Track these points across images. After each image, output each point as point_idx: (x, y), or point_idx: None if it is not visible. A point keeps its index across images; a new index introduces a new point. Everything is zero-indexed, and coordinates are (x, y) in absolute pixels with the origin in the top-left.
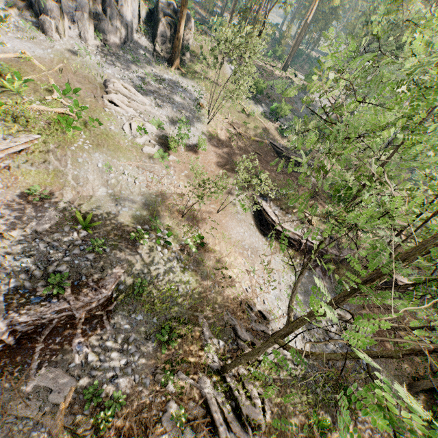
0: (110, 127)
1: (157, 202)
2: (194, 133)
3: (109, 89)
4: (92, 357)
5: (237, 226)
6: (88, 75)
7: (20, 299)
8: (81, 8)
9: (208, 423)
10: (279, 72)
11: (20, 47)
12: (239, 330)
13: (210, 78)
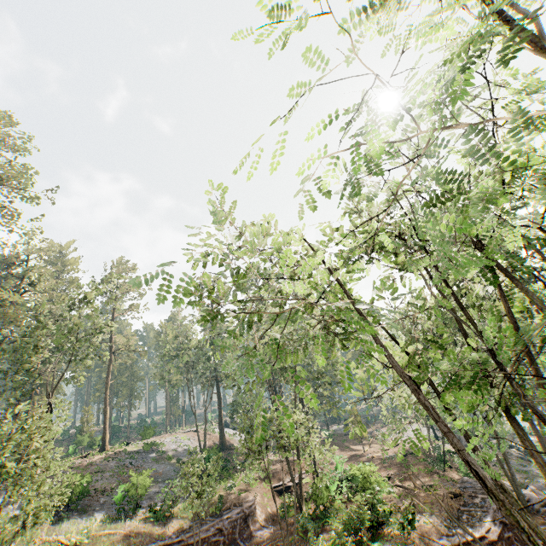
0: None
1: None
2: None
3: None
4: None
5: None
6: None
7: None
8: None
9: None
10: (101, 455)
11: None
12: None
13: None
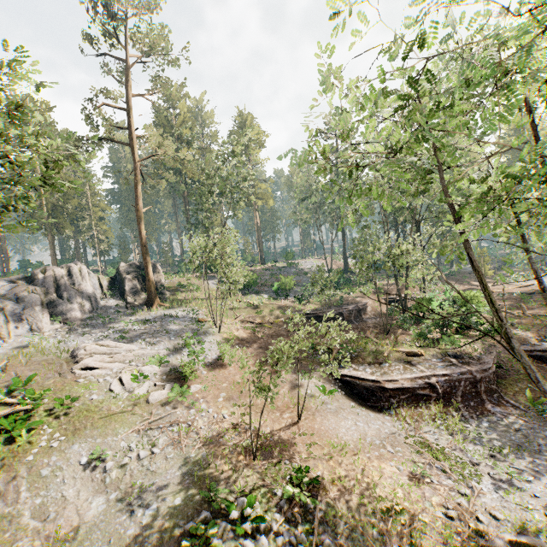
0: (91, 397)
1: (202, 460)
2: (208, 348)
3: (79, 357)
4: None
5: (338, 421)
6: (47, 358)
7: None
8: (30, 304)
9: None
10: (260, 267)
11: None
12: None
13: (198, 298)
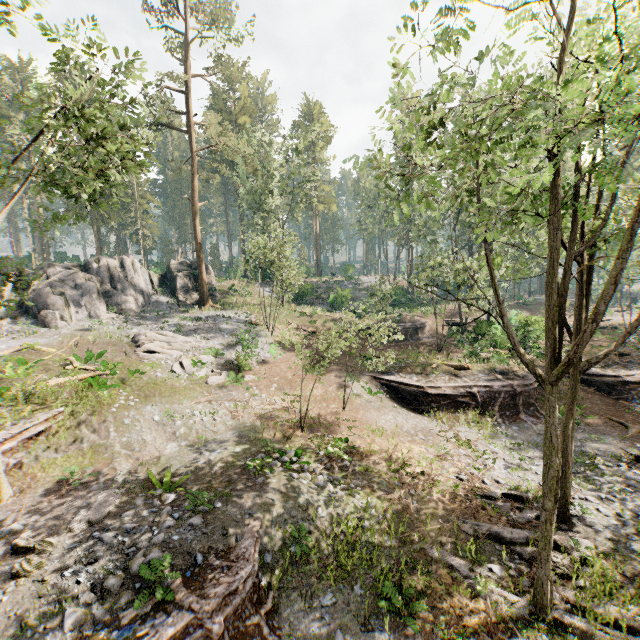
0: (156, 374)
1: (257, 428)
2: (261, 348)
3: (140, 342)
4: None
5: (379, 415)
6: (110, 340)
7: None
8: (88, 291)
9: None
10: (316, 279)
11: (18, 344)
12: (501, 531)
13: (250, 303)
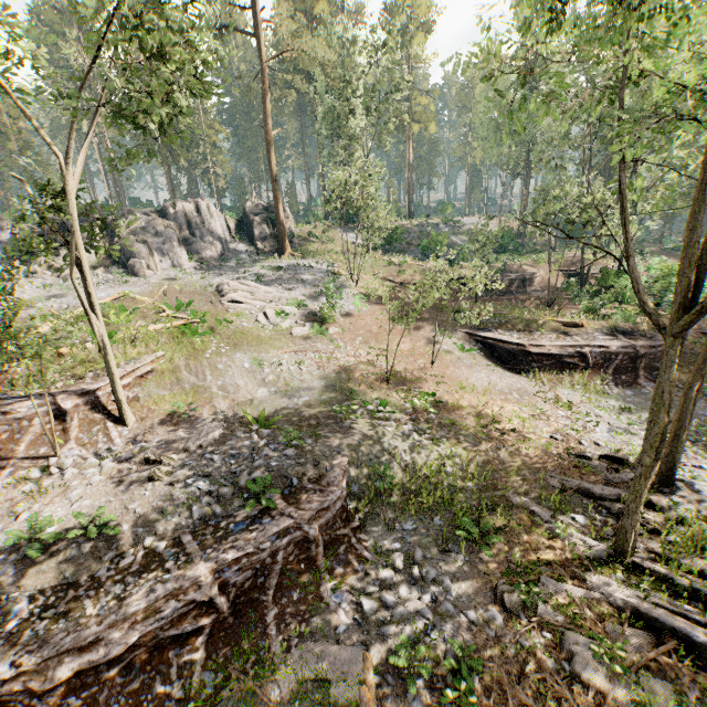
0: (242, 324)
1: (342, 379)
2: (345, 300)
3: (224, 292)
4: (369, 602)
5: (471, 372)
6: (196, 290)
7: (215, 532)
8: (168, 239)
9: (678, 653)
10: (407, 222)
11: (114, 293)
12: (592, 487)
13: (332, 251)
